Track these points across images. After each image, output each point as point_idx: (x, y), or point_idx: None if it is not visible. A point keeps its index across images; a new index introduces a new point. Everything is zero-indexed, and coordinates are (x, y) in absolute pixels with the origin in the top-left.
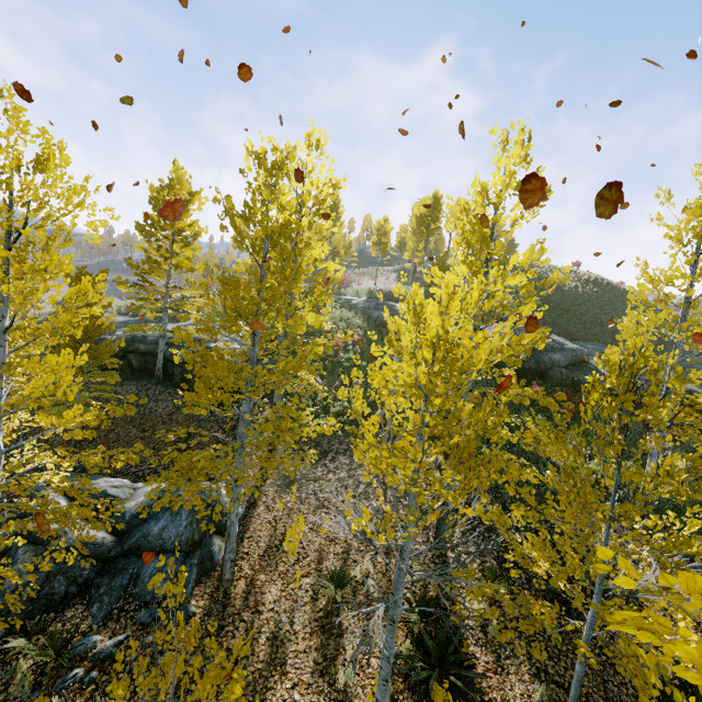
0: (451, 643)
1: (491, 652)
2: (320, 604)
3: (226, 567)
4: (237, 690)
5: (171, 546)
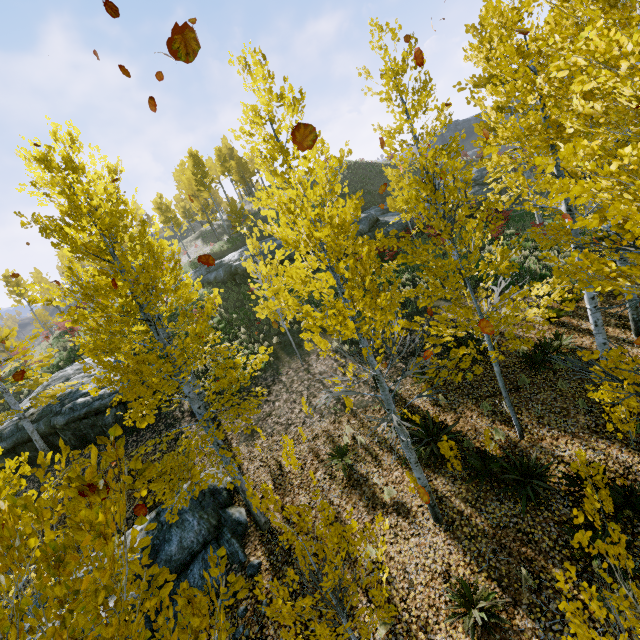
0: (428, 425)
1: (449, 411)
2: (340, 477)
3: (258, 515)
4: (354, 524)
5: (198, 546)
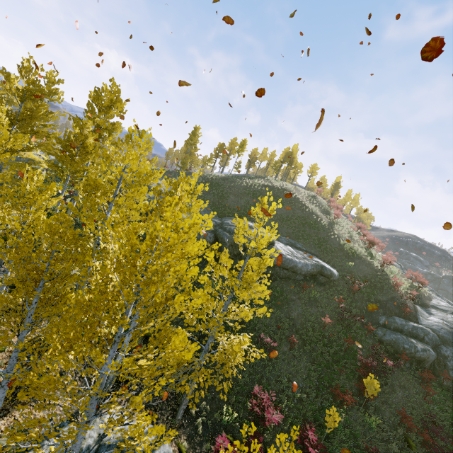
0: None
1: None
2: None
3: None
4: None
5: None
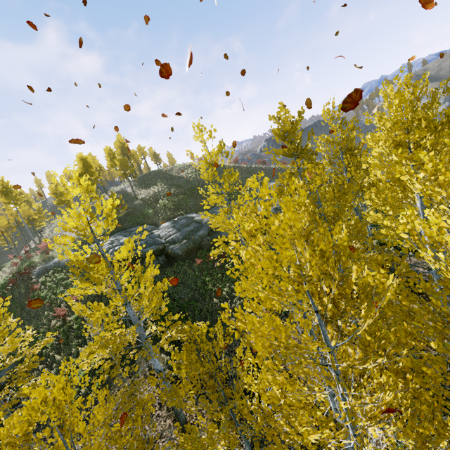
0: None
1: None
2: None
3: None
4: None
5: None
